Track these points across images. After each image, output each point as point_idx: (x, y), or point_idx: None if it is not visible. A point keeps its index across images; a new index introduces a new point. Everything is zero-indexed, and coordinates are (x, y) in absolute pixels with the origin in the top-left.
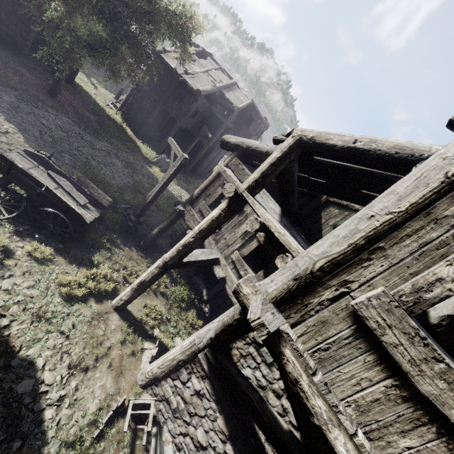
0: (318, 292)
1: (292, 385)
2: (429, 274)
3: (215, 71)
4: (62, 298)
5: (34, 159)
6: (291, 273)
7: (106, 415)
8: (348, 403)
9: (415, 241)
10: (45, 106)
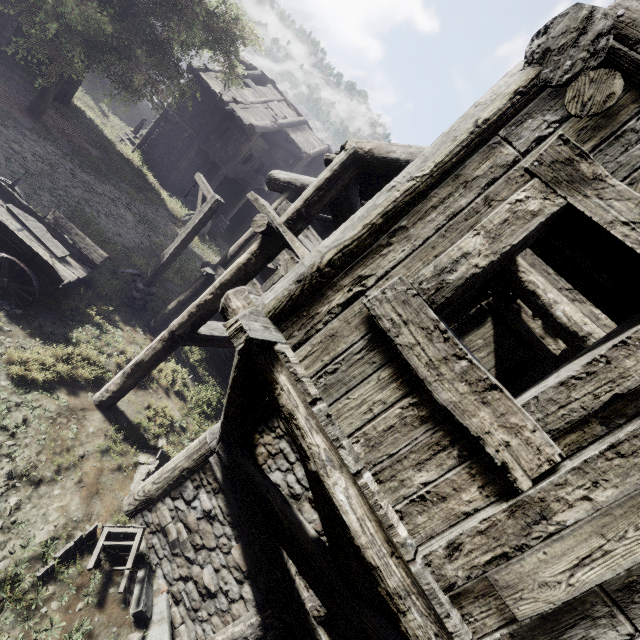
0: (328, 297)
1: (286, 423)
2: (454, 250)
3: (277, 103)
4: (12, 381)
5: None
6: (294, 274)
7: (63, 548)
8: (356, 439)
9: (441, 213)
10: (21, 126)
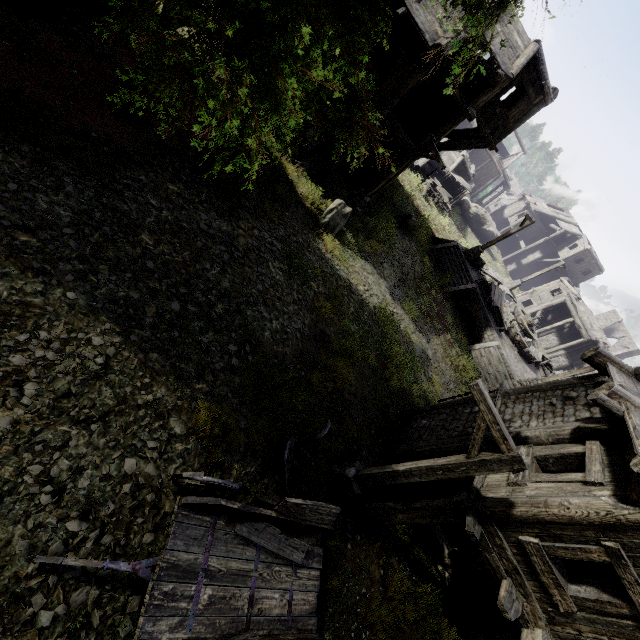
0: None
1: None
2: None
3: None
4: None
5: (203, 510)
6: None
7: None
8: None
9: None
10: (130, 166)
